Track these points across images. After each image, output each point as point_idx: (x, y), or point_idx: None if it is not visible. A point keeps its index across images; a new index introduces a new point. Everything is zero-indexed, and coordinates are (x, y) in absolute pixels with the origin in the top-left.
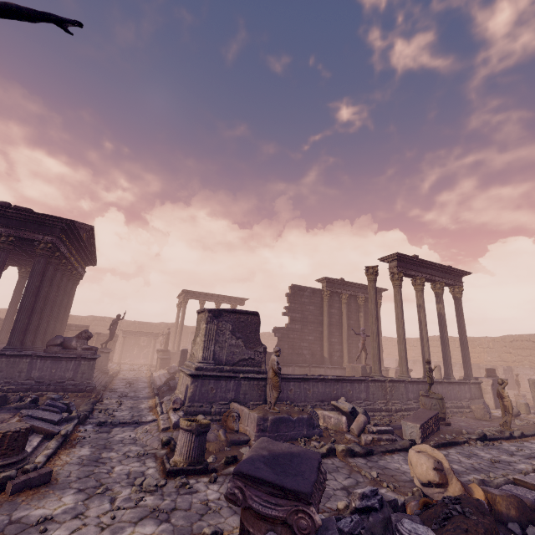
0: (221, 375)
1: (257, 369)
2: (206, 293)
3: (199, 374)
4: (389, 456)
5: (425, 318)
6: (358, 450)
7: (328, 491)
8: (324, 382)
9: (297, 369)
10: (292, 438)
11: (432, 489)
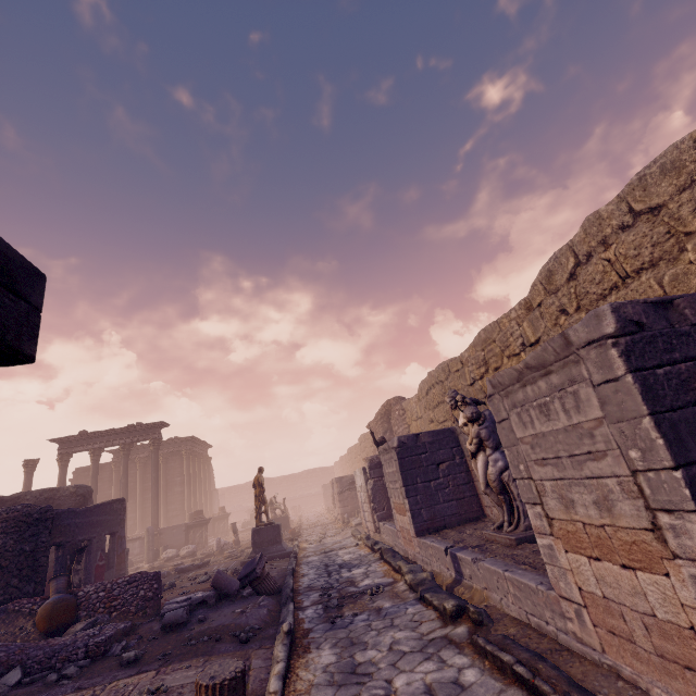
0: None
1: None
2: None
3: None
4: None
5: (93, 487)
6: None
7: None
8: None
9: None
10: None
11: None
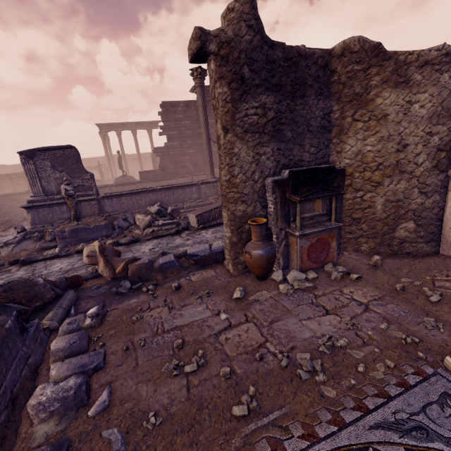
0: (51, 203)
1: (86, 193)
2: (118, 124)
3: (29, 206)
4: (151, 241)
5: None
6: (124, 242)
7: (53, 273)
8: (155, 192)
9: (180, 179)
10: (93, 239)
11: (96, 266)
